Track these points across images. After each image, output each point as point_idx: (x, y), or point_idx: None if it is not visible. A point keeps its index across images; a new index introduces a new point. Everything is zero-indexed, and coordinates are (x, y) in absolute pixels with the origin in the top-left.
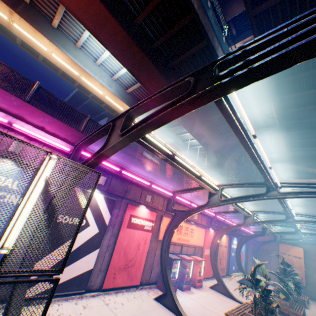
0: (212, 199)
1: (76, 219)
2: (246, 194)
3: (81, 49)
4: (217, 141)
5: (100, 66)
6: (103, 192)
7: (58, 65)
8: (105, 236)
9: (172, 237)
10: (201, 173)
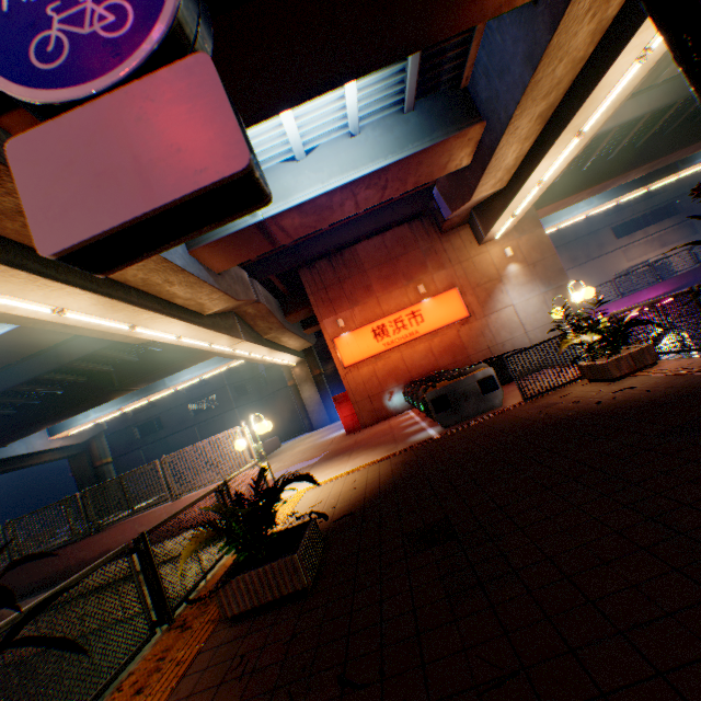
0: None
1: None
2: None
3: None
4: None
5: None
6: None
7: None
8: None
9: None
10: None
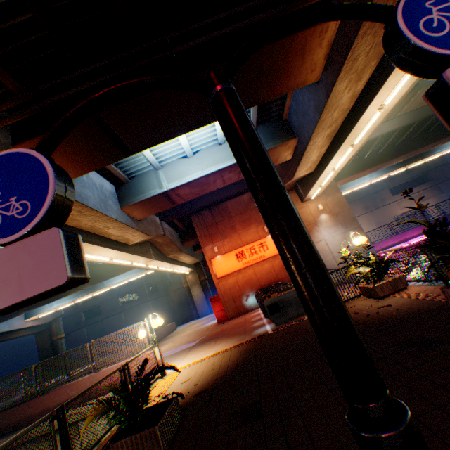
0: None
1: None
2: None
3: None
4: None
5: None
6: None
7: None
8: None
9: None
10: None
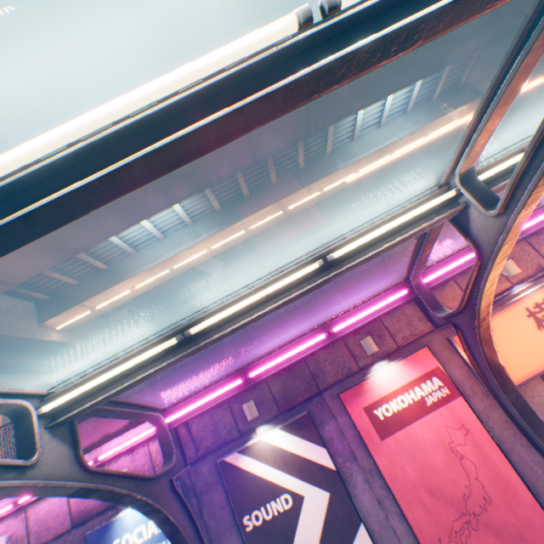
0: (477, 231)
1: (273, 505)
2: None
3: (139, 249)
4: None
5: (167, 234)
6: (276, 419)
7: (153, 286)
8: (355, 487)
9: (510, 385)
10: None
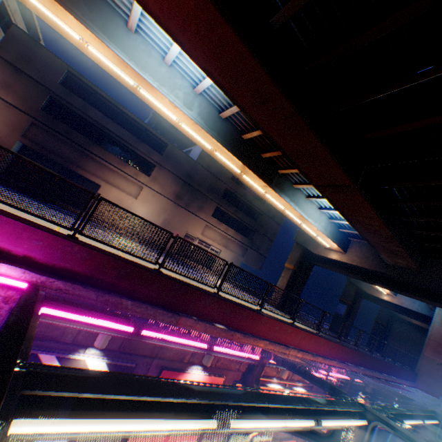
0: (343, 435)
1: None
2: (427, 312)
3: (139, 33)
4: (392, 231)
5: (173, 66)
6: (110, 351)
7: (102, 66)
8: None
9: None
10: (342, 263)
